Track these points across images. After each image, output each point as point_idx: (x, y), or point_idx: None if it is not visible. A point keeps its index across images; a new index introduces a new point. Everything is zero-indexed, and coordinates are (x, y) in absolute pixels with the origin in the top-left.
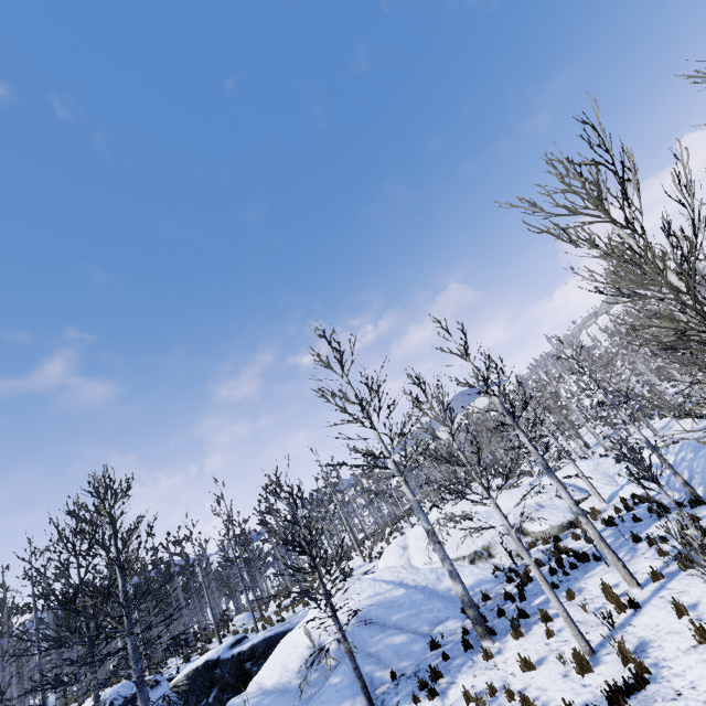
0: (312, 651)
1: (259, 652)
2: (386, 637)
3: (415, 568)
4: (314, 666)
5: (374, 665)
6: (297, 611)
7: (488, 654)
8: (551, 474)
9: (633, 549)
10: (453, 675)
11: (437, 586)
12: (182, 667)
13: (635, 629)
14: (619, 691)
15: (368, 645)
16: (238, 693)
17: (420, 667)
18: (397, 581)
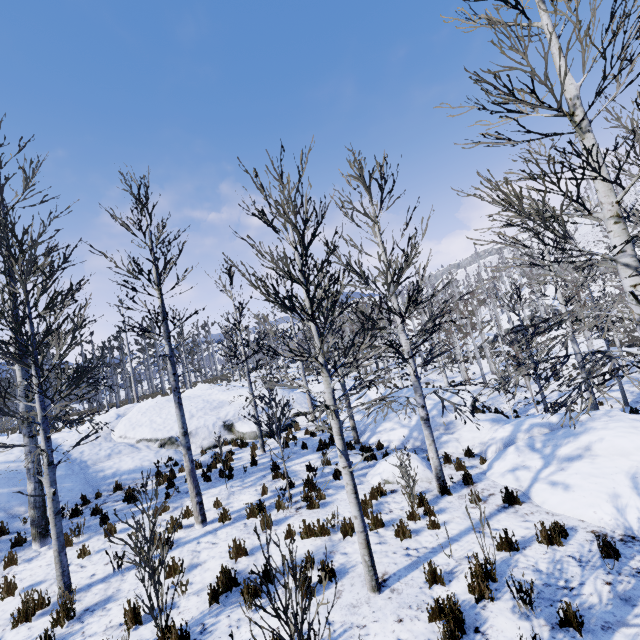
0: None
1: None
2: None
3: (108, 439)
4: None
5: None
6: None
7: (13, 561)
8: (174, 398)
9: (263, 477)
10: None
11: (98, 463)
12: None
13: (132, 576)
14: None
15: None
16: None
17: None
18: (64, 450)
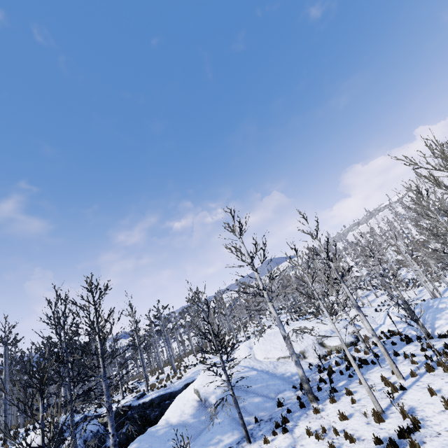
0: (200, 403)
1: (155, 403)
2: (249, 397)
3: (258, 360)
4: (203, 412)
5: (243, 413)
6: (173, 382)
7: (316, 410)
8: (359, 311)
9: (395, 360)
10: (296, 421)
11: (275, 371)
12: (98, 410)
13: (406, 401)
14: (404, 431)
15: (238, 402)
16: (142, 427)
17: (273, 416)
18: (250, 367)
